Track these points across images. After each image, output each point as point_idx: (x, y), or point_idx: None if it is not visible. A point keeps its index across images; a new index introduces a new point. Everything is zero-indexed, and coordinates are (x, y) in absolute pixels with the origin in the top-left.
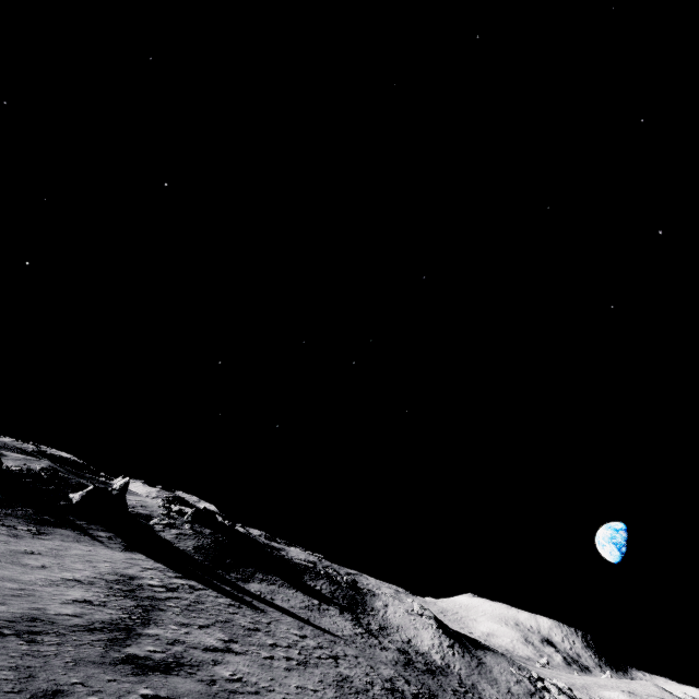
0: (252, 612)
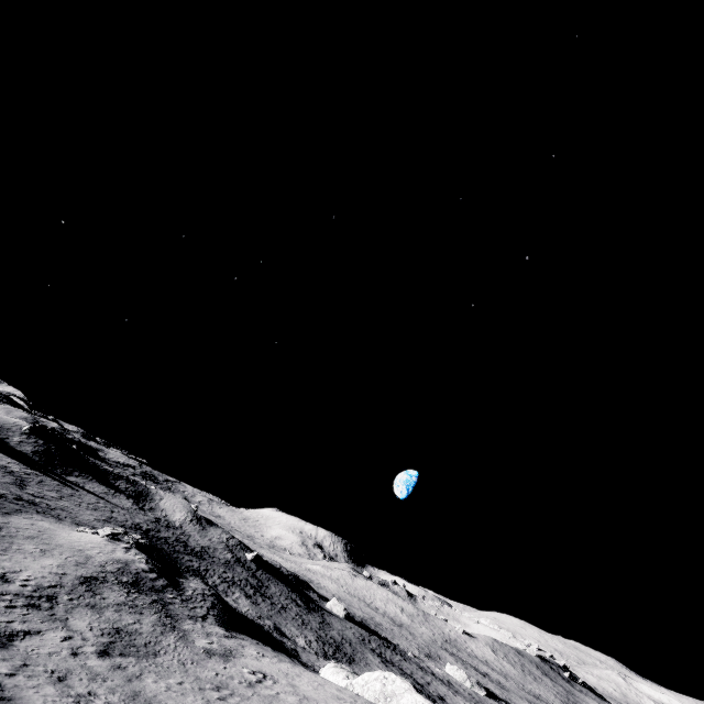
0: (72, 489)
